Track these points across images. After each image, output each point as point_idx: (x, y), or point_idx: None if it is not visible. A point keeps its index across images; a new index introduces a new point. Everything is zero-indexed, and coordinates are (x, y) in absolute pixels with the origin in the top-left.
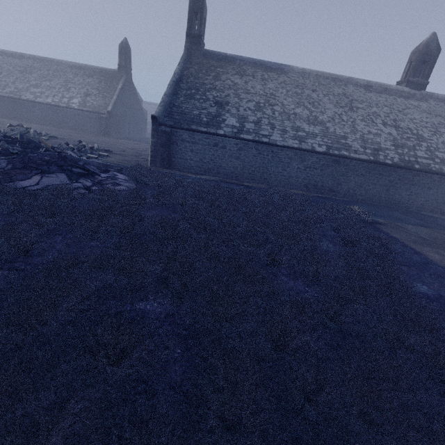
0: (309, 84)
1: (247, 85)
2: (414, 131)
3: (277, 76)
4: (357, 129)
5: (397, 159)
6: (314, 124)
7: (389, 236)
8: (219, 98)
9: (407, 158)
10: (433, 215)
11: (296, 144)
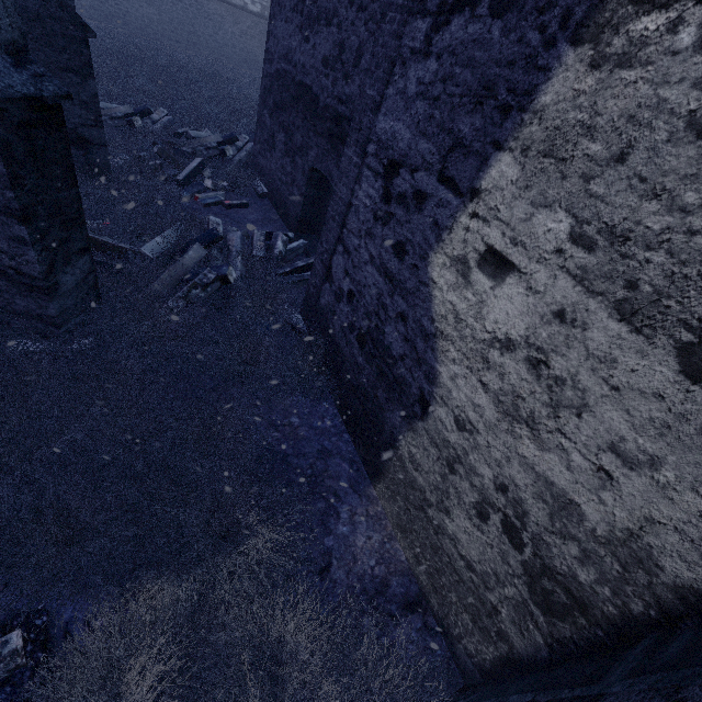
0: None
1: None
2: None
3: None
4: None
5: None
6: None
7: None
8: None
9: None
10: None
11: None
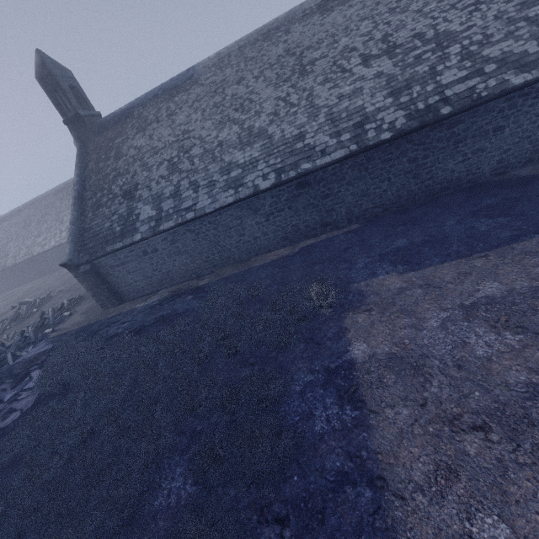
0: (231, 75)
1: (152, 140)
2: (427, 33)
3: (186, 94)
4: (318, 106)
5: (402, 120)
6: (250, 142)
7: (343, 358)
8: (126, 185)
9: (423, 103)
10: (530, 173)
11: (231, 197)
